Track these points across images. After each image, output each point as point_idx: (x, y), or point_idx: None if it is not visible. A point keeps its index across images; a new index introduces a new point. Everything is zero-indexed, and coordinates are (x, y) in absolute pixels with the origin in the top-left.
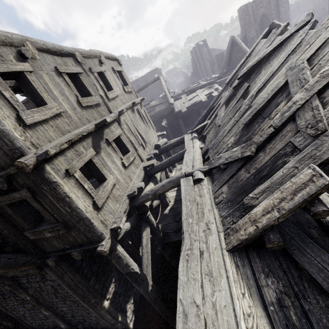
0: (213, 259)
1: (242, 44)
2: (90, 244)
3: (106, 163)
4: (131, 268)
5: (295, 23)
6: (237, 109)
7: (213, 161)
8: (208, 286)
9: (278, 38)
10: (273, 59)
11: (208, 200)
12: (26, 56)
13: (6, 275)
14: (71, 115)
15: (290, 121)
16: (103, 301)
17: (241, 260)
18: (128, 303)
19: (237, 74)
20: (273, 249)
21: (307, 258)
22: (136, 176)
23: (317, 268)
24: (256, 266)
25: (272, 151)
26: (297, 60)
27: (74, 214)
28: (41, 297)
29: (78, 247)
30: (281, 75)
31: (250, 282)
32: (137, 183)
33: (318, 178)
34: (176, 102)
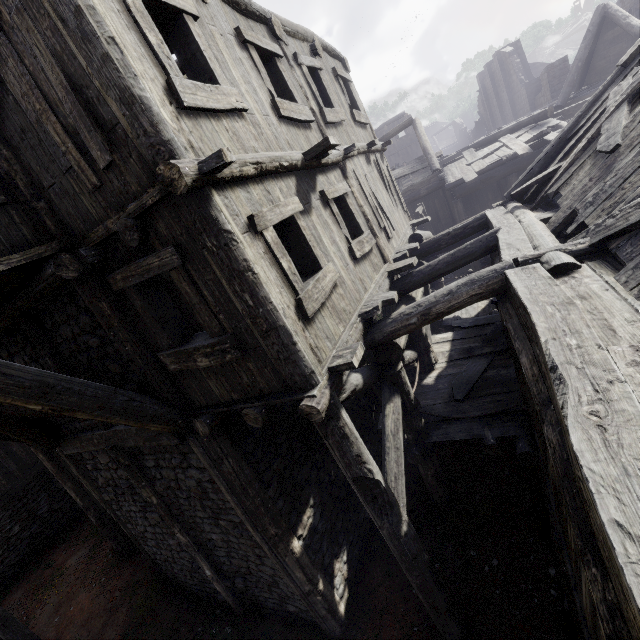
0: None
1: (632, 18)
2: (285, 395)
3: (320, 238)
4: (367, 469)
5: None
6: None
7: (609, 220)
8: None
9: None
10: None
11: (616, 302)
12: None
13: (123, 446)
14: (261, 125)
15: None
16: (290, 538)
17: None
18: (338, 559)
19: None
20: None
21: None
22: (375, 284)
23: None
24: None
25: None
26: None
27: (260, 312)
28: (177, 503)
29: (258, 399)
30: None
31: None
32: (380, 294)
33: None
34: (449, 166)
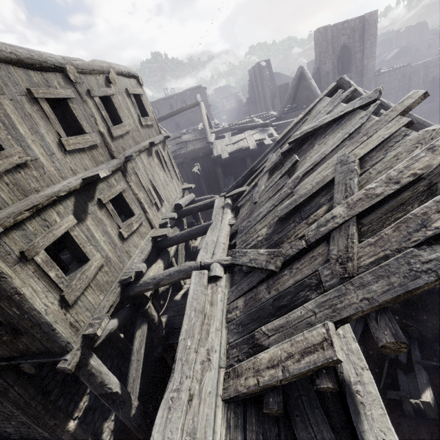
0: (202, 411)
1: (312, 81)
2: (49, 356)
3: (92, 235)
4: (108, 388)
5: (383, 60)
6: (279, 187)
7: (237, 254)
8: None
9: (340, 108)
10: (330, 134)
11: (219, 312)
12: None
13: None
14: (45, 165)
15: (324, 239)
16: (67, 422)
17: (236, 418)
18: (107, 421)
19: (290, 133)
20: (272, 414)
21: (307, 433)
22: (139, 250)
23: None
24: (251, 430)
25: (298, 275)
26: (350, 153)
27: (25, 317)
28: None
29: (31, 357)
30: (331, 165)
31: None
32: (137, 264)
33: (328, 346)
34: (216, 142)
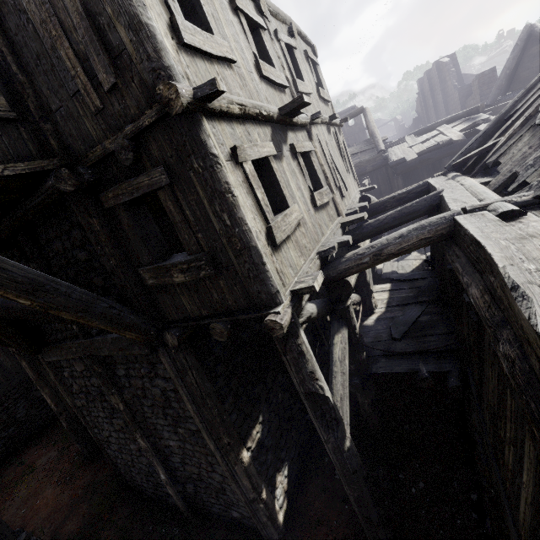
0: None
1: None
2: (250, 312)
3: (288, 183)
4: (319, 385)
5: None
6: None
7: None
8: None
9: None
10: None
11: None
12: None
13: (98, 354)
14: (245, 78)
15: None
16: (240, 448)
17: None
18: (280, 473)
19: None
20: None
21: None
22: (331, 231)
23: None
24: None
25: None
26: None
27: (236, 232)
28: (141, 410)
29: (225, 315)
30: None
31: None
32: (336, 238)
33: None
34: (392, 148)
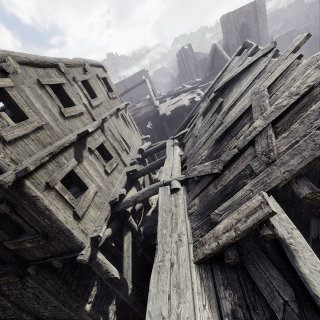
0: (181, 271)
1: (223, 52)
2: (71, 253)
3: (88, 172)
4: (111, 274)
5: (273, 31)
6: (211, 122)
7: (188, 171)
8: (175, 297)
9: (248, 60)
10: (243, 79)
11: (182, 210)
12: (8, 72)
13: None
14: (53, 127)
15: (250, 144)
16: (84, 305)
17: (206, 272)
18: (110, 305)
19: (214, 86)
20: (231, 264)
21: (258, 272)
22: (119, 181)
23: (265, 282)
24: (218, 278)
25: (235, 171)
26: (260, 86)
27: (54, 225)
28: (23, 303)
29: (58, 256)
30: (247, 97)
31: (211, 295)
32: (119, 190)
33: (265, 206)
34: (160, 105)
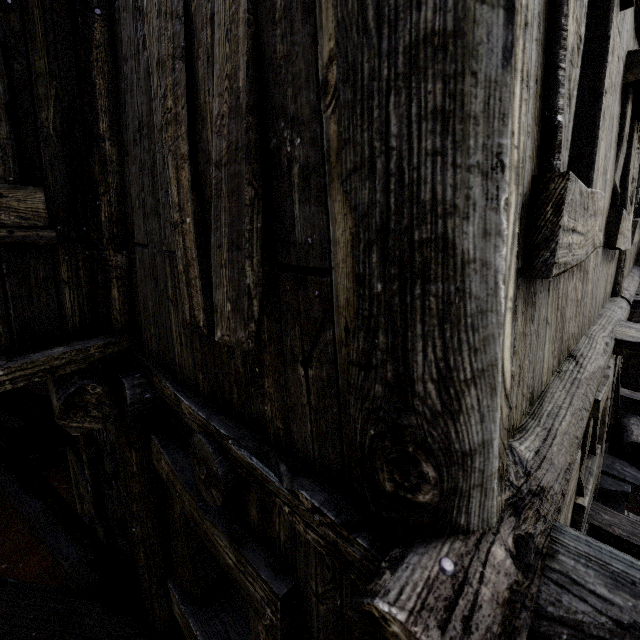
0: None
1: None
2: None
3: None
4: None
5: None
6: None
7: None
8: None
9: None
10: None
11: None
12: None
13: None
14: (588, 271)
15: None
16: None
17: None
18: None
19: None
20: None
21: None
22: None
23: None
24: None
25: None
26: None
27: None
28: None
29: None
30: None
31: None
32: None
33: None
34: None
